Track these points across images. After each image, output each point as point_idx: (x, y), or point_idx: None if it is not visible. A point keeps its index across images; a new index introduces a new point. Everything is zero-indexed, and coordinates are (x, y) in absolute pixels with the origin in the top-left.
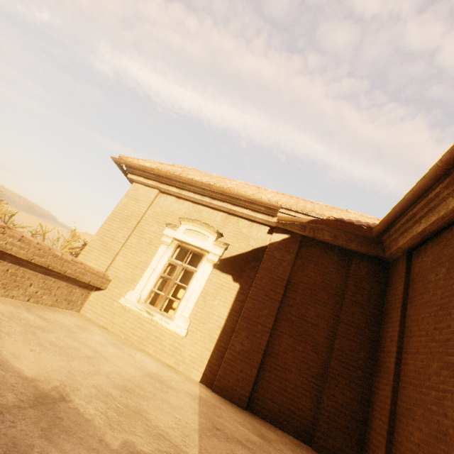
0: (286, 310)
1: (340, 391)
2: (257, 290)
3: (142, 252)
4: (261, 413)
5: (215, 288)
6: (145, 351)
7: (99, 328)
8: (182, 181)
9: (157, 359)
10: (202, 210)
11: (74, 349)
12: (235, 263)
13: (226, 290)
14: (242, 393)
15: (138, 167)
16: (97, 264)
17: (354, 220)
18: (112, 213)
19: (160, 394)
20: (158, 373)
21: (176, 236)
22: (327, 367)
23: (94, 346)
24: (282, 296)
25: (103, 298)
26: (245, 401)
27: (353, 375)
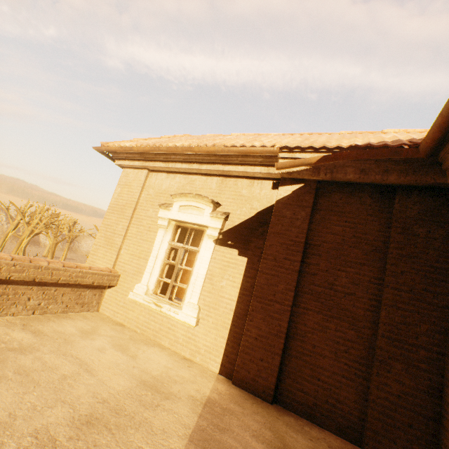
0: (308, 280)
1: (395, 378)
2: (268, 262)
3: (143, 241)
4: (292, 406)
5: (220, 267)
6: (160, 344)
7: (113, 326)
8: (165, 153)
9: (171, 352)
10: (195, 180)
11: (50, 370)
12: (238, 234)
13: (233, 267)
14: (266, 385)
15: (118, 150)
16: (105, 262)
17: (390, 141)
18: (109, 207)
19: (143, 415)
20: (160, 376)
21: (171, 216)
22: (372, 348)
23: (86, 357)
24: (301, 264)
25: (115, 294)
26: (270, 394)
27: (412, 357)
